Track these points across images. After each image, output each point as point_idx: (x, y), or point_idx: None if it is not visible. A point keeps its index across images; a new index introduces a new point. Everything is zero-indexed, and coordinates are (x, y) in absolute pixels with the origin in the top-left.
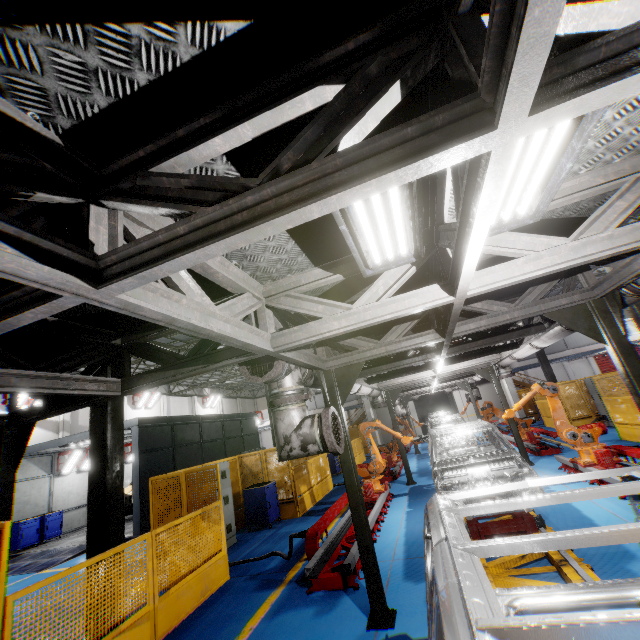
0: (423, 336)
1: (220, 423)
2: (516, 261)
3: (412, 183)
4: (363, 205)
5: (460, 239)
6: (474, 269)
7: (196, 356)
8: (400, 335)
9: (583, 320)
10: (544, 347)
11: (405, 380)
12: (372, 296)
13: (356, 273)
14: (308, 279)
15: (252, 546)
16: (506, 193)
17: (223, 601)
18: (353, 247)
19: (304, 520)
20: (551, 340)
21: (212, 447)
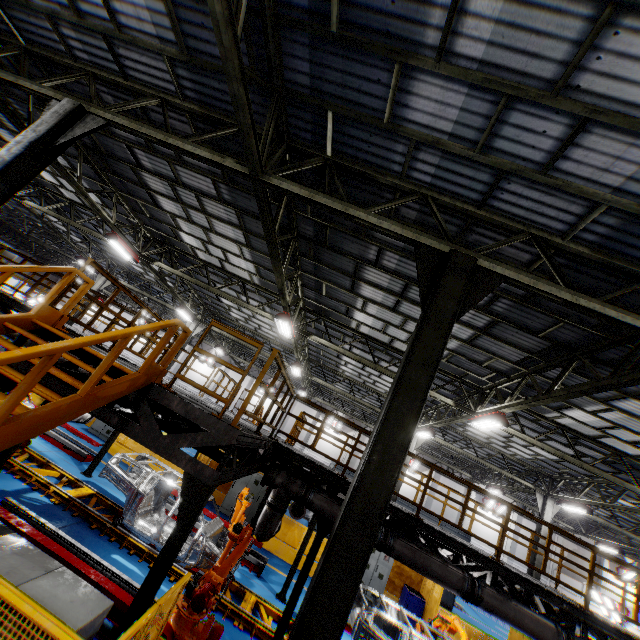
0: None
1: None
2: None
3: None
4: None
5: None
6: None
7: None
8: None
9: None
10: None
11: None
12: None
13: None
14: None
15: None
16: None
17: None
18: None
19: None
20: None
21: None
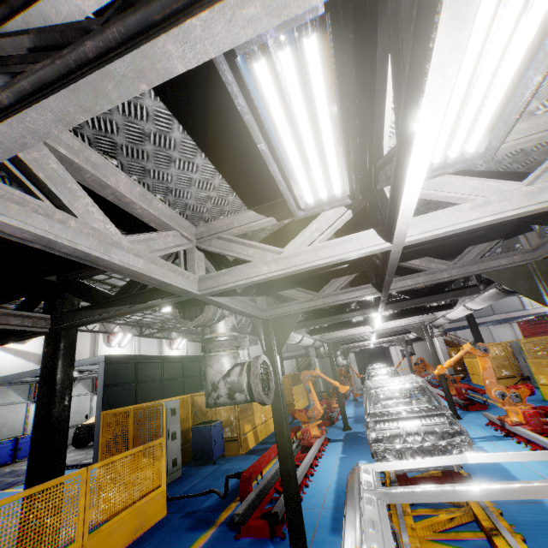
0: (360, 290)
1: (181, 363)
2: (461, 206)
3: (344, 92)
4: (286, 119)
5: (400, 164)
6: (415, 205)
7: (123, 296)
8: (338, 288)
9: (523, 281)
10: (477, 309)
11: (345, 334)
12: (304, 240)
13: (290, 217)
14: (241, 222)
15: (194, 481)
16: (456, 119)
17: (154, 539)
18: (278, 177)
19: (245, 458)
20: (485, 302)
21: (172, 384)
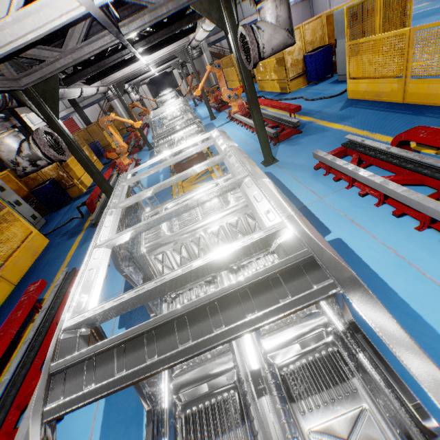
0: (101, 39)
1: None
2: None
3: None
4: None
5: None
6: None
7: None
8: (79, 40)
9: (216, 11)
10: (211, 30)
11: (122, 74)
12: None
13: None
14: None
15: (58, 220)
16: None
17: (50, 253)
18: None
19: (88, 193)
20: (212, 24)
21: None
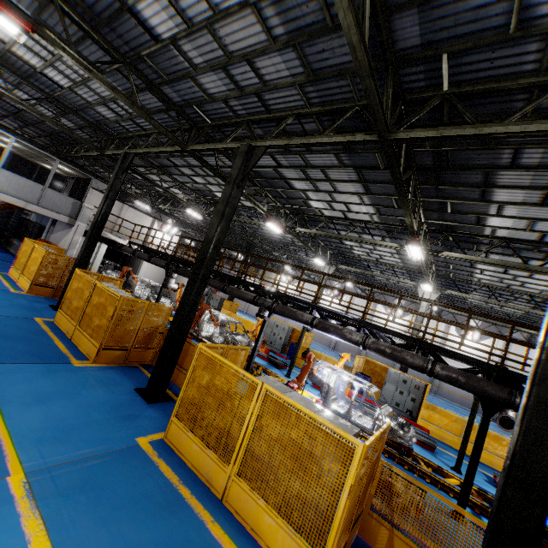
0: None
1: None
2: None
3: None
4: None
5: None
6: None
7: None
8: None
9: None
10: None
11: None
12: None
13: None
14: None
15: None
16: None
17: None
18: None
19: None
20: None
21: None
